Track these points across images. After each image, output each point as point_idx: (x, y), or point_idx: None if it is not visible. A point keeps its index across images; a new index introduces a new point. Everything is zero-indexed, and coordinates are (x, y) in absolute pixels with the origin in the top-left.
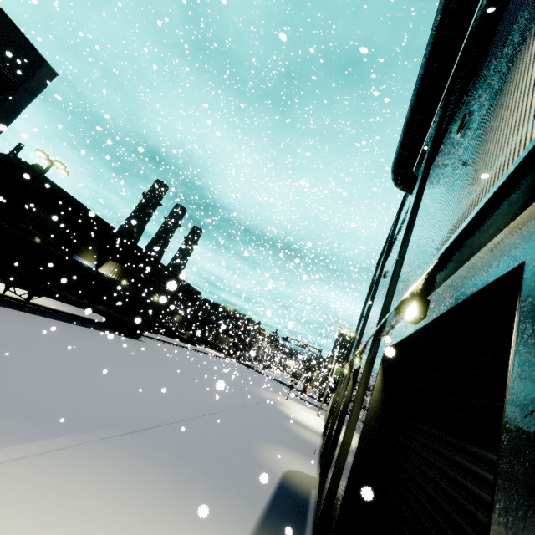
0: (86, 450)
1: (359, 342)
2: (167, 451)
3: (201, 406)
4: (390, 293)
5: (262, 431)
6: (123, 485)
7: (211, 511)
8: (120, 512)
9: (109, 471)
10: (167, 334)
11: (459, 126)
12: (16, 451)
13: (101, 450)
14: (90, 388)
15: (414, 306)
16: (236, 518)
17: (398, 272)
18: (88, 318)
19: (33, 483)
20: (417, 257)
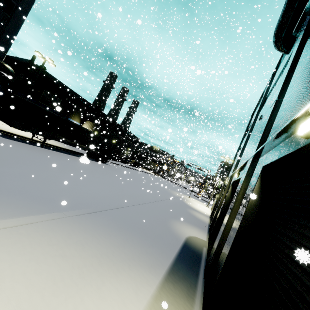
0: (68, 221)
1: (237, 164)
2: (117, 223)
3: (139, 199)
4: (269, 126)
5: (174, 214)
6: (88, 241)
7: (141, 258)
8: (85, 257)
9: (81, 233)
10: (121, 161)
11: None
12: (25, 220)
13: (77, 221)
14: (76, 187)
15: None
16: (156, 263)
17: (277, 109)
18: (78, 152)
19: (33, 238)
20: (302, 89)
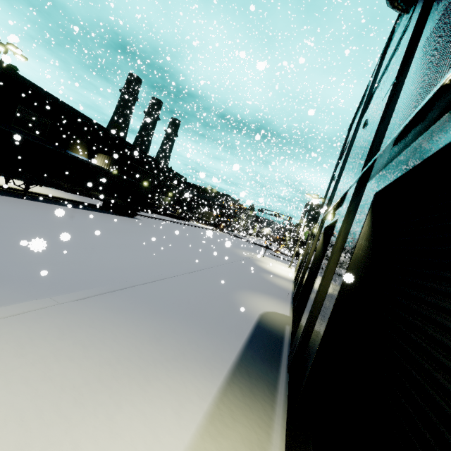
0: (60, 311)
1: (330, 202)
2: (149, 305)
3: (188, 266)
4: (382, 128)
5: (242, 282)
6: (95, 340)
7: (188, 355)
8: (87, 368)
9: (83, 328)
10: (160, 213)
11: None
12: None
13: (78, 309)
14: (82, 256)
15: None
16: (213, 360)
17: (395, 99)
18: (88, 203)
19: None
20: (446, 45)
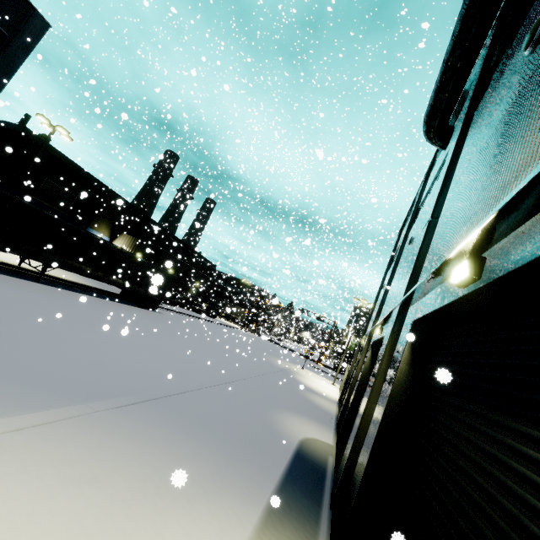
0: (98, 419)
1: (378, 313)
2: (182, 420)
3: (218, 375)
4: (421, 259)
5: (279, 400)
6: (135, 454)
7: (226, 479)
8: (132, 482)
9: (122, 440)
10: (184, 306)
11: (530, 38)
12: (23, 420)
13: (113, 418)
14: (105, 357)
15: (464, 265)
16: (252, 487)
17: (430, 234)
18: (104, 290)
19: (39, 453)
20: (459, 213)
